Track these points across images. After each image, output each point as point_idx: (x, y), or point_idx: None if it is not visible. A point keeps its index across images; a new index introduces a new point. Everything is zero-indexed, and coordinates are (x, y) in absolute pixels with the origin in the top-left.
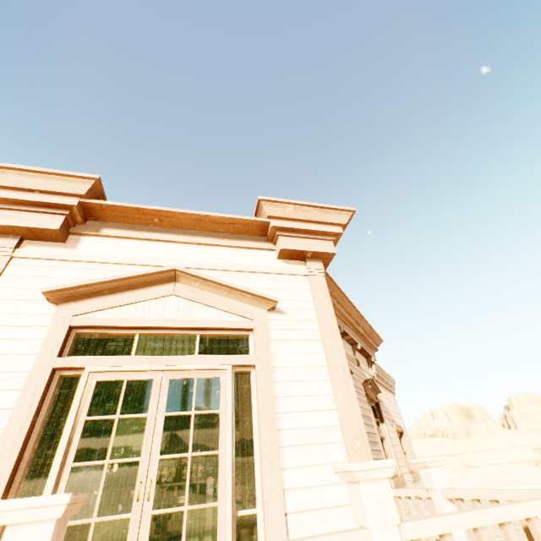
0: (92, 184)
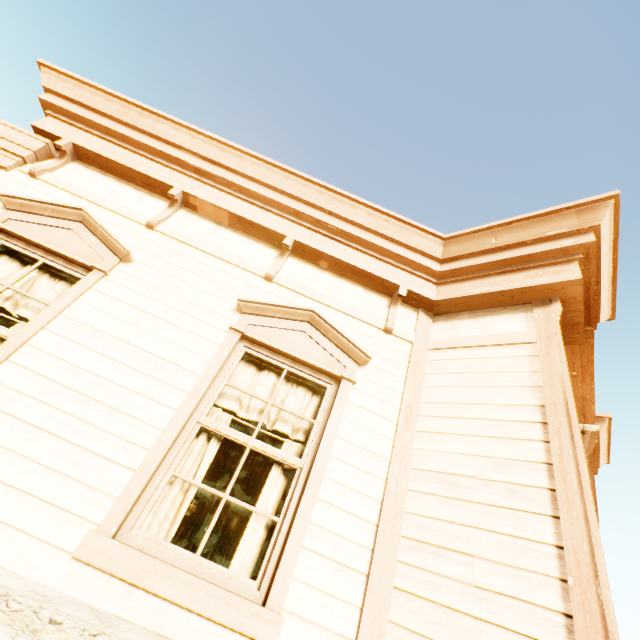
0: (607, 318)
